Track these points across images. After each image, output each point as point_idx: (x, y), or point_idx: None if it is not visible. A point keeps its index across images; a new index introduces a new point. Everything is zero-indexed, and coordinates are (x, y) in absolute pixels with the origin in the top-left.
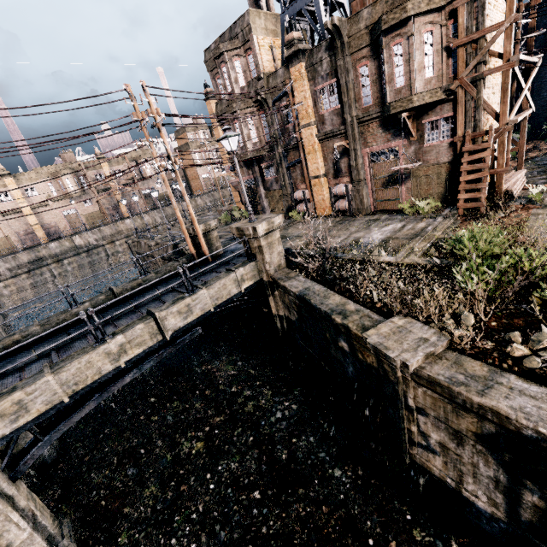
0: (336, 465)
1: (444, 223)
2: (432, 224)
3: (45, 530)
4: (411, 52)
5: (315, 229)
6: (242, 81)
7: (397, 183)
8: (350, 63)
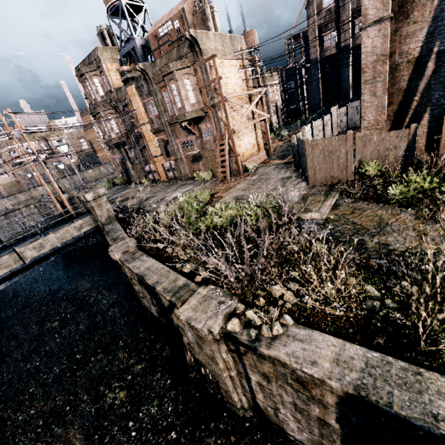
0: (121, 317)
1: (206, 186)
2: (201, 187)
3: None
4: (179, 89)
5: (152, 191)
6: (101, 92)
7: (197, 160)
8: (157, 89)
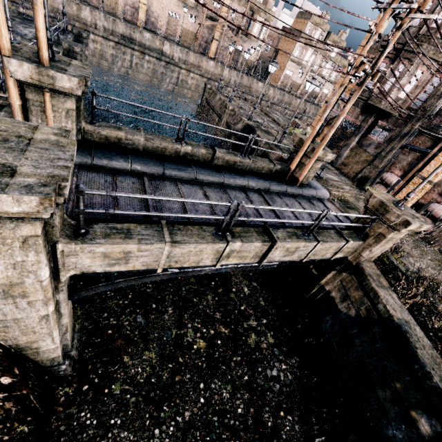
0: None
1: None
2: None
3: (65, 341)
4: None
5: None
6: None
7: None
8: None
